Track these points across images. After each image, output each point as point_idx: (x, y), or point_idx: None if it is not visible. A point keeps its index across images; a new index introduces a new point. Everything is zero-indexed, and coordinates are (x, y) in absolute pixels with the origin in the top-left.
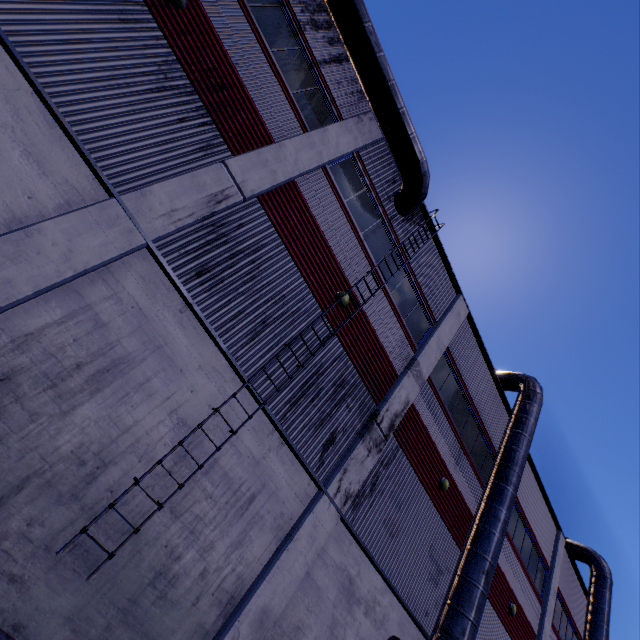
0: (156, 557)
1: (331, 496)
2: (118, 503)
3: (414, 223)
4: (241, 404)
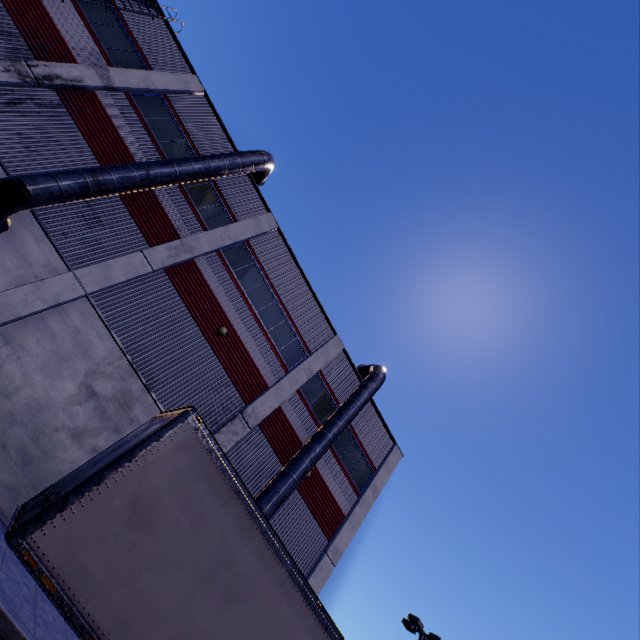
0: None
1: None
2: None
3: (141, 4)
4: None
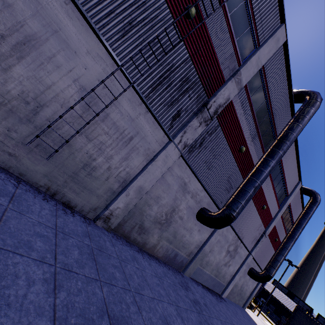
0: (83, 157)
1: (176, 144)
2: (55, 128)
3: None
4: (118, 80)
